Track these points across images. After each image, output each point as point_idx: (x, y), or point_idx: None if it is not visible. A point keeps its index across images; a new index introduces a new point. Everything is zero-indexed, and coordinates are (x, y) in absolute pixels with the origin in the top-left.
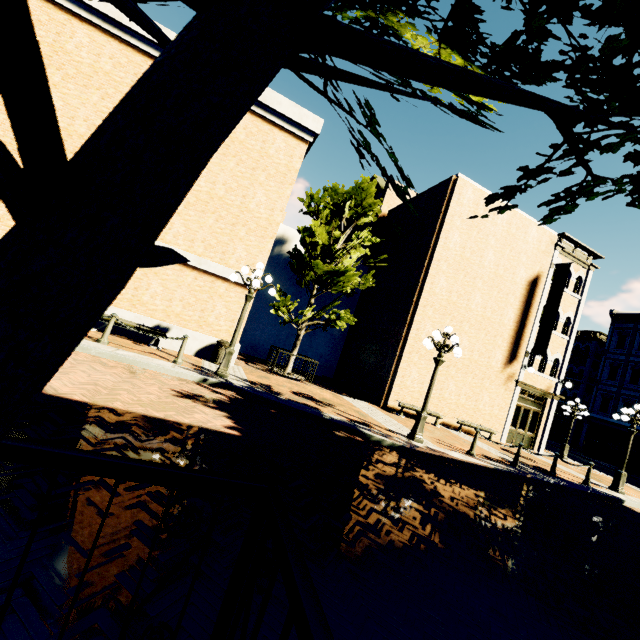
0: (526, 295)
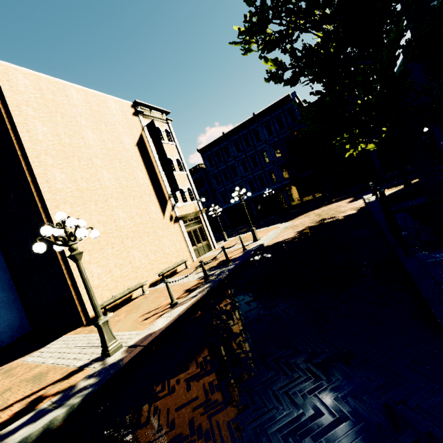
0: (142, 156)
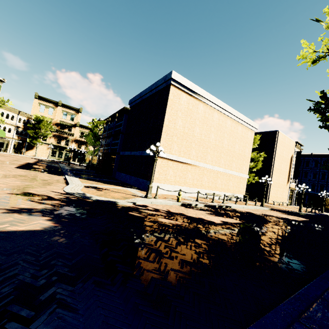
0: (290, 162)
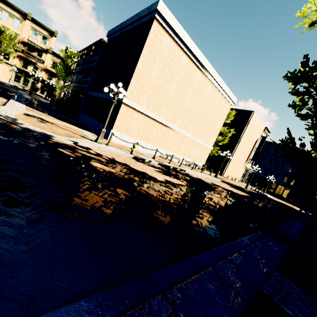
0: (254, 144)
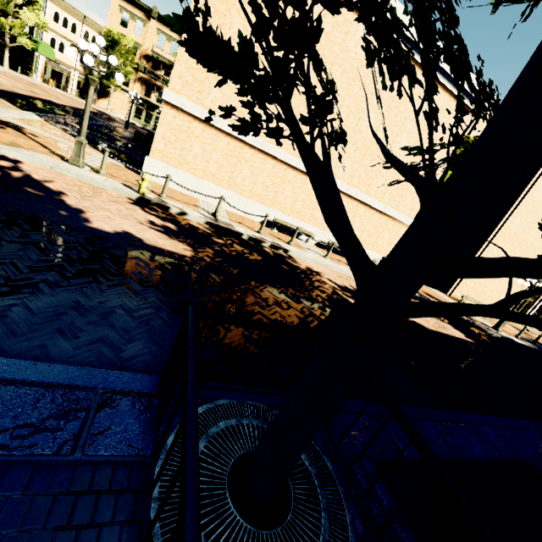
0: None
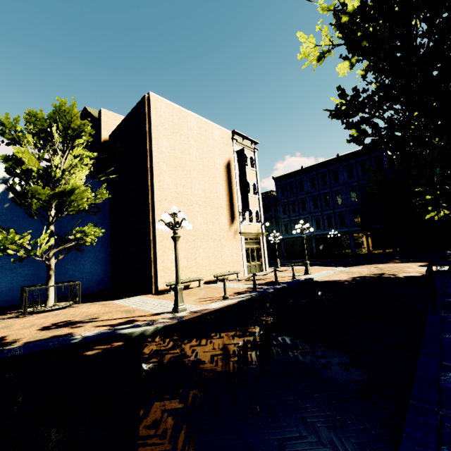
0: (227, 175)
